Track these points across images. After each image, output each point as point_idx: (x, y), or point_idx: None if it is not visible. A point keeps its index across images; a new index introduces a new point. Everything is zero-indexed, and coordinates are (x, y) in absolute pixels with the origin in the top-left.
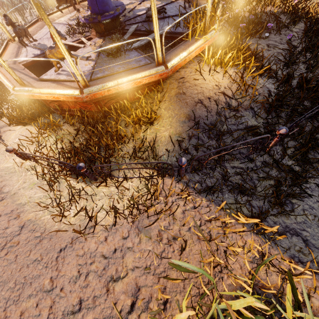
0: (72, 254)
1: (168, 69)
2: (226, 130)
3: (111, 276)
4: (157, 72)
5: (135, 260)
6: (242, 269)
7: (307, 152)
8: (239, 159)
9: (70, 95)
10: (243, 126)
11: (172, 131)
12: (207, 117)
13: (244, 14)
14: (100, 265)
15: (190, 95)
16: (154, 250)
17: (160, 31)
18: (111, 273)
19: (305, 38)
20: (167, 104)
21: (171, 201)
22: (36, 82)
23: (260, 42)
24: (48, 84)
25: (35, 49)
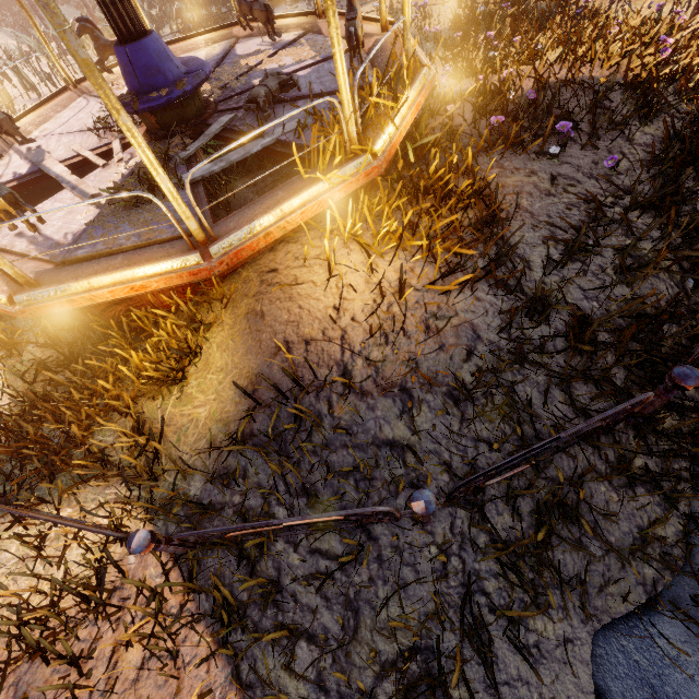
0: None
1: (211, 260)
2: (323, 441)
3: None
4: (185, 266)
5: None
6: None
7: (549, 536)
8: (339, 530)
9: None
10: (369, 438)
11: (215, 411)
12: (292, 393)
13: (520, 84)
14: None
15: (272, 323)
16: None
17: (267, 139)
18: None
19: (661, 166)
20: (225, 335)
21: (131, 618)
22: None
23: (539, 166)
24: None
25: (24, 161)
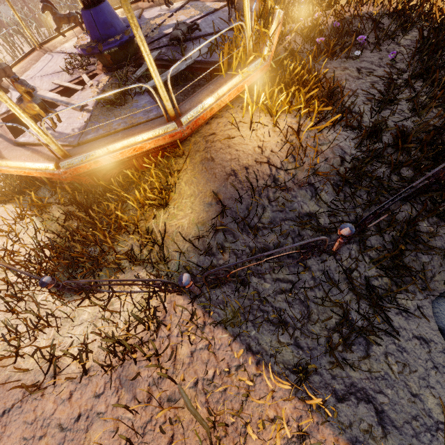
0: (18, 419)
1: (182, 126)
2: (269, 220)
3: None
4: (166, 132)
5: (104, 436)
6: None
7: (402, 252)
8: (287, 267)
9: (43, 171)
10: (296, 213)
11: (193, 219)
12: (242, 198)
13: (327, 20)
14: (53, 441)
15: (220, 162)
16: (136, 418)
17: (188, 61)
18: None
19: (419, 55)
20: (189, 176)
21: (176, 333)
22: (7, 148)
23: (348, 64)
24: (20, 153)
25: None
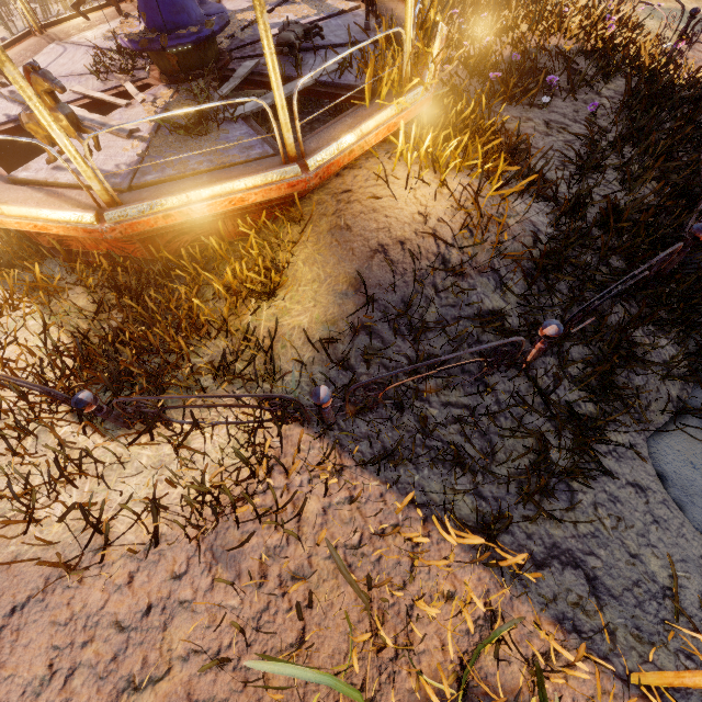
0: (41, 620)
1: (308, 172)
2: (435, 318)
3: (129, 677)
4: (284, 178)
5: (194, 635)
6: (445, 651)
7: (612, 371)
8: (461, 386)
9: (73, 225)
10: (474, 310)
11: (318, 315)
12: (396, 286)
13: (502, 50)
14: (107, 648)
15: (362, 233)
16: (243, 607)
17: (306, 80)
18: (131, 670)
19: (627, 112)
20: (310, 251)
21: (298, 482)
22: None
23: (533, 114)
24: (25, 194)
25: (13, 104)
